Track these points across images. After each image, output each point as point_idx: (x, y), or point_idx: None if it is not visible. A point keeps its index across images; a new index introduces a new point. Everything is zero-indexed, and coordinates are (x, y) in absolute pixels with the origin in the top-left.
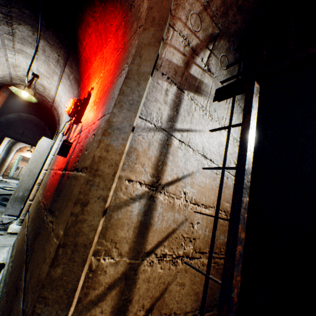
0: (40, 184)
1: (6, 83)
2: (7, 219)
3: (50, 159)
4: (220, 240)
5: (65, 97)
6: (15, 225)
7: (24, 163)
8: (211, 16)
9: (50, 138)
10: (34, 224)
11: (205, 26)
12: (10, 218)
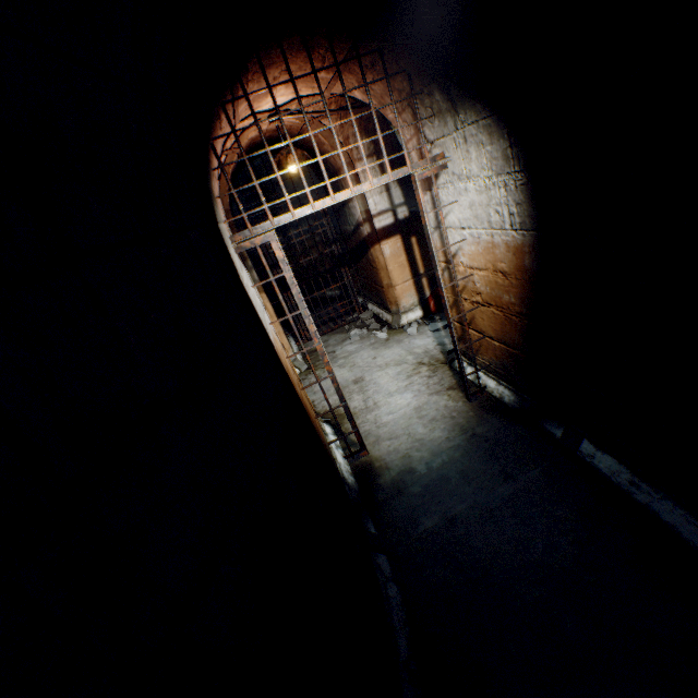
0: None
1: None
2: None
3: None
4: (505, 299)
5: None
6: None
7: None
8: (402, 110)
9: None
10: None
11: (408, 120)
12: None
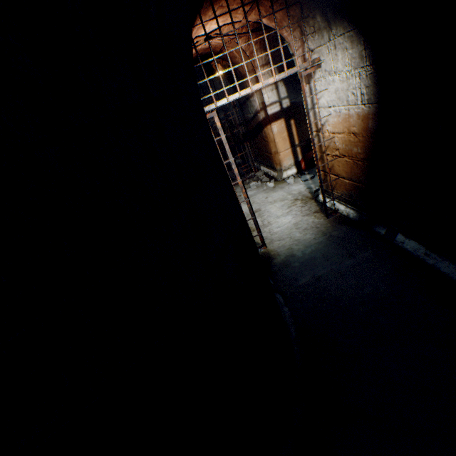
0: None
1: None
2: None
3: None
4: (354, 151)
5: None
6: None
7: None
8: (293, 30)
9: None
10: None
11: (297, 36)
12: None
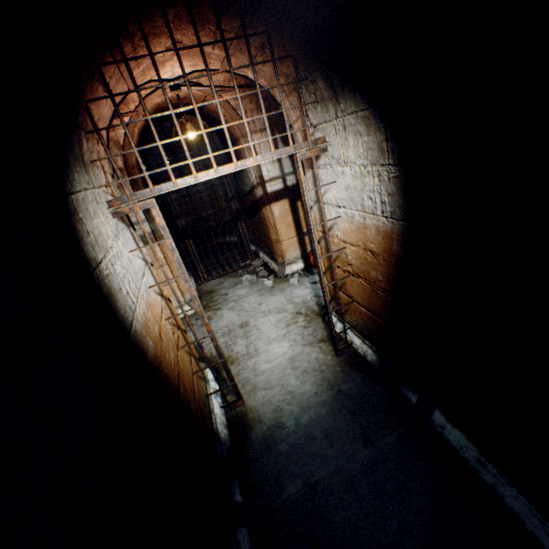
0: None
1: None
2: None
3: None
4: (373, 275)
5: None
6: None
7: None
8: (289, 93)
9: None
10: None
11: (294, 103)
12: None
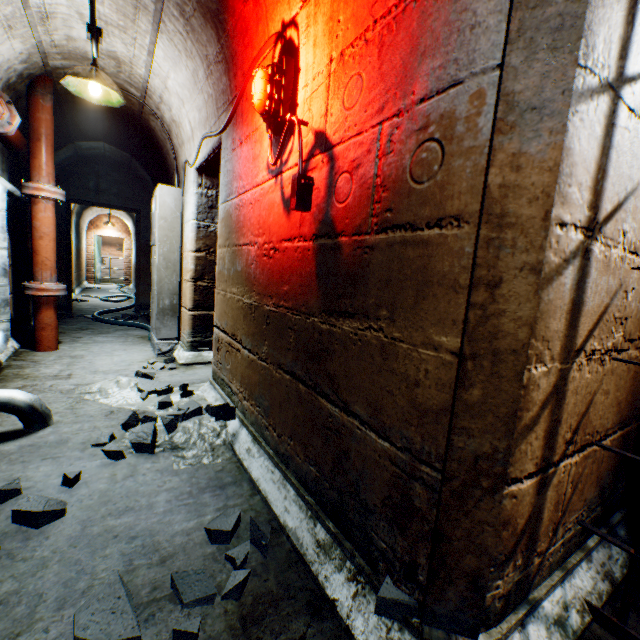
0: (194, 281)
1: (37, 72)
2: (166, 346)
3: (193, 230)
4: None
5: (177, 73)
6: (185, 353)
7: (108, 249)
8: None
9: (152, 186)
10: (279, 342)
11: None
12: (168, 344)
